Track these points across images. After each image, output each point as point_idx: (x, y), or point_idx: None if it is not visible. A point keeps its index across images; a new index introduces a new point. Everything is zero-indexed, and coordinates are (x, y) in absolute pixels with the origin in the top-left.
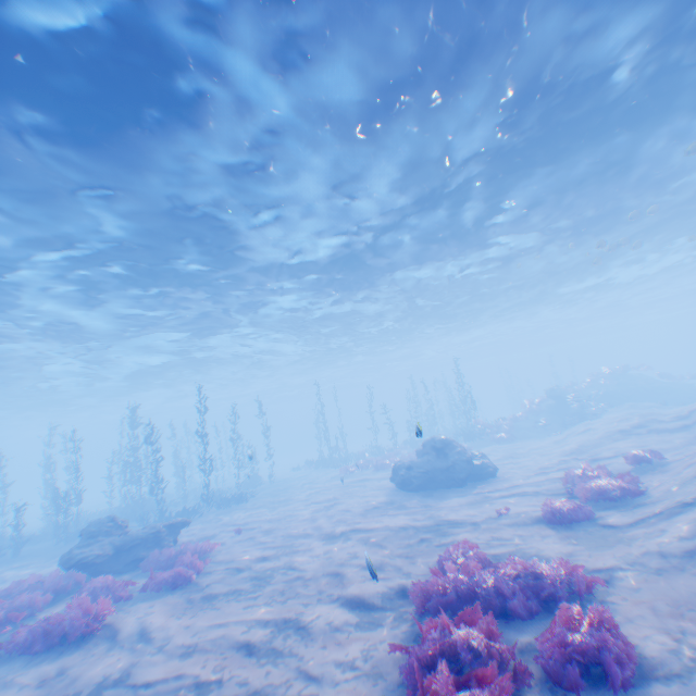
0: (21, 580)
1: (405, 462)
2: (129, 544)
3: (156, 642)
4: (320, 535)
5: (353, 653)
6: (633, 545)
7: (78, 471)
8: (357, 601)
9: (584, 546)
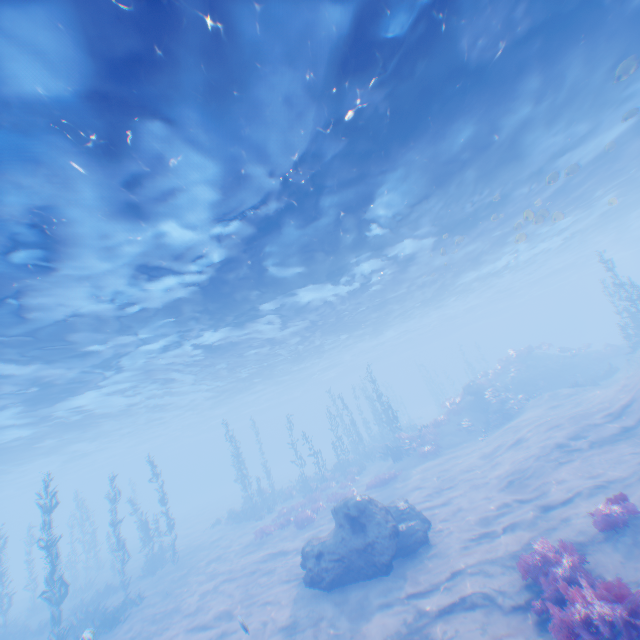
0: None
1: (313, 546)
2: None
3: None
4: None
5: None
6: None
7: None
8: None
9: None
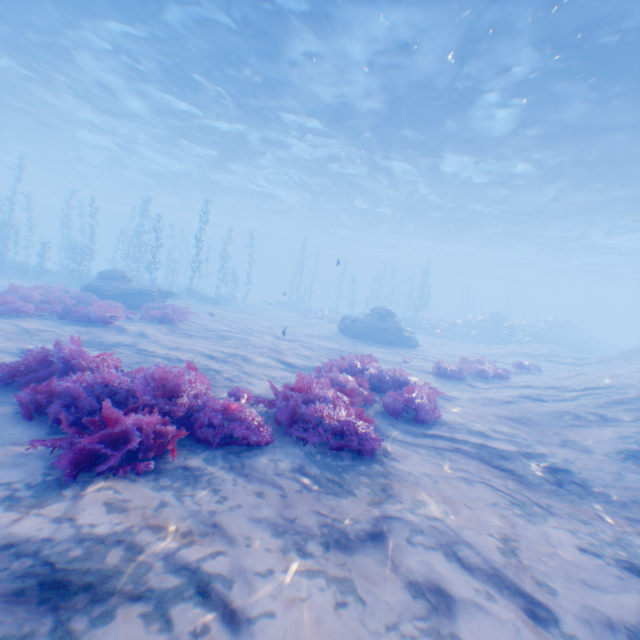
0: (52, 286)
1: (352, 316)
2: (132, 293)
3: (151, 339)
4: (272, 335)
5: (276, 375)
6: (477, 393)
7: (93, 234)
8: (286, 362)
9: (446, 386)
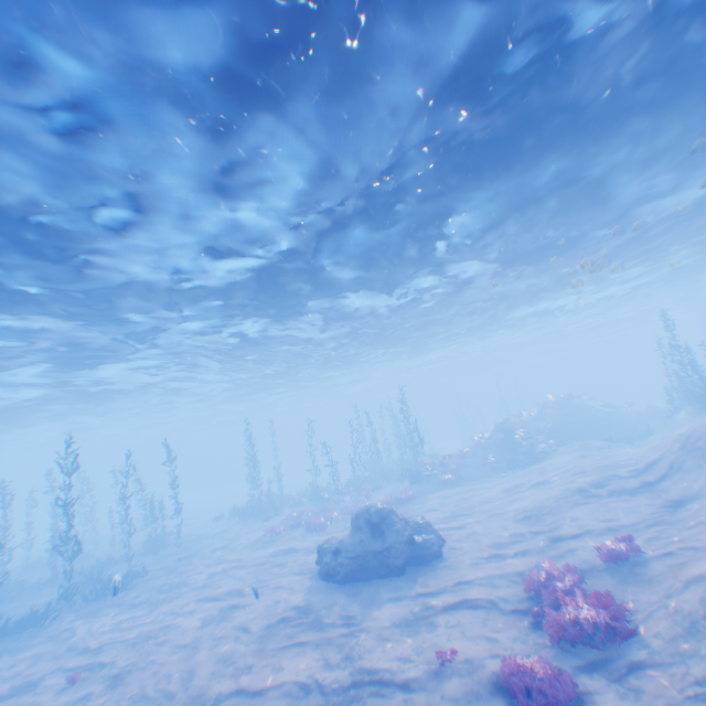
0: None
1: (331, 542)
2: None
3: None
4: None
5: None
6: None
7: None
8: None
9: None
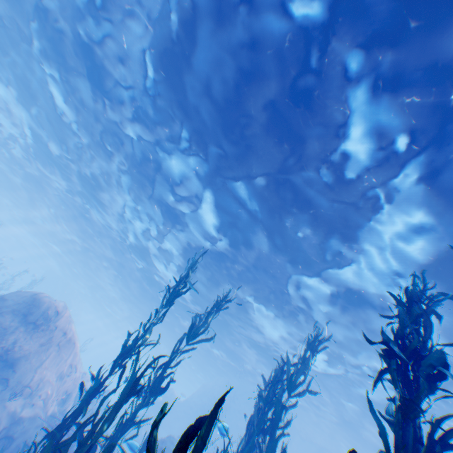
0: None
1: None
2: None
3: None
4: None
5: None
6: None
7: None
8: None
9: None
